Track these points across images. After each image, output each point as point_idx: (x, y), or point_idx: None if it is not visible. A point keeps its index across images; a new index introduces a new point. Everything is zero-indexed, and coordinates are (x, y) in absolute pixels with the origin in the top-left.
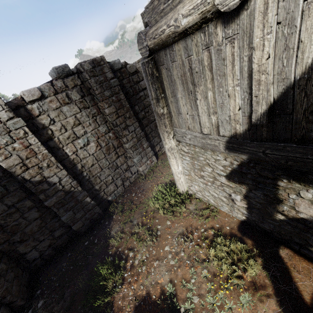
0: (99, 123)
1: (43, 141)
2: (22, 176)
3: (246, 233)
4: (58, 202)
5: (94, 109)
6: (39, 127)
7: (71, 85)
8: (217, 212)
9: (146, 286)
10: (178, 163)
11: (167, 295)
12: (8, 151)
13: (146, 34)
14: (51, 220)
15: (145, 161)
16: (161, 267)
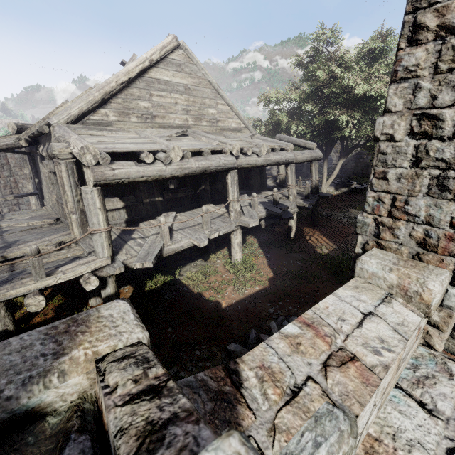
0: (5, 169)
1: None
2: None
3: None
4: None
5: (5, 161)
6: None
7: None
8: None
9: None
10: (33, 198)
11: None
12: None
13: None
14: None
15: None
16: None
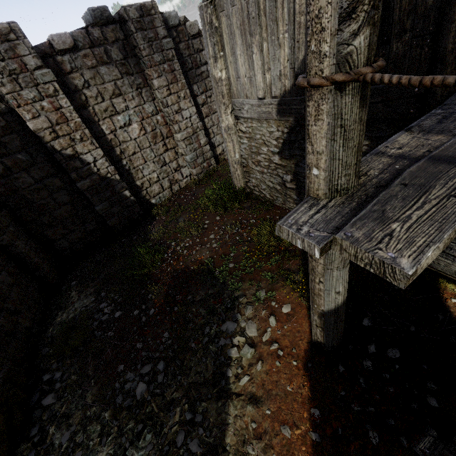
0: (144, 99)
1: (75, 108)
2: (51, 144)
3: None
4: (92, 187)
5: (139, 78)
6: (70, 88)
7: (111, 38)
8: (272, 206)
9: (186, 263)
10: (236, 149)
11: (205, 266)
12: (35, 110)
13: None
14: (83, 209)
15: (201, 163)
16: (203, 250)
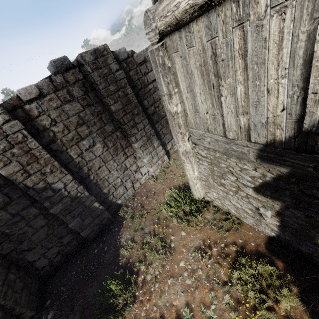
0: (104, 122)
1: (45, 144)
2: (24, 183)
3: (276, 252)
4: (64, 208)
5: (99, 106)
6: (39, 129)
7: (72, 80)
8: (240, 223)
9: (160, 307)
10: (194, 168)
11: None
12: (6, 158)
13: (155, 13)
14: (59, 227)
15: (156, 161)
16: (176, 286)
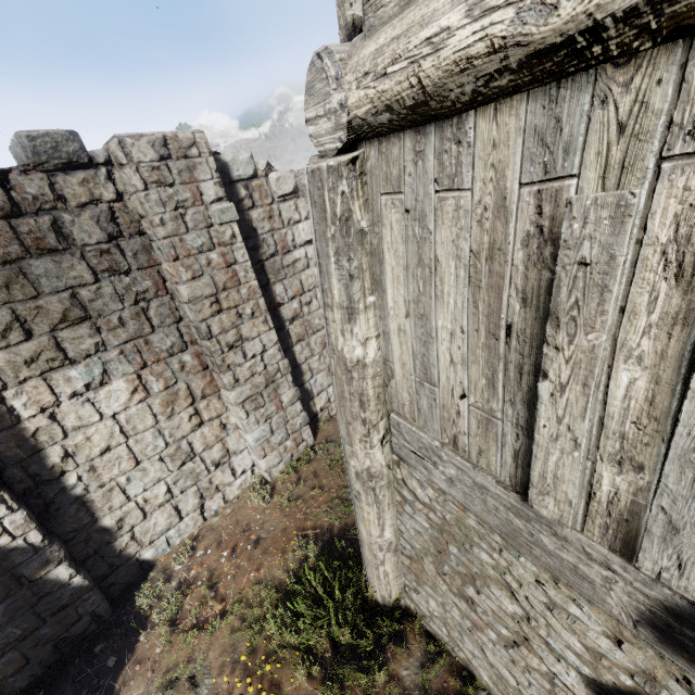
0: (153, 322)
1: None
2: None
3: None
4: None
5: (146, 280)
6: None
7: (77, 198)
8: None
9: None
10: (385, 519)
11: None
12: None
13: (346, 63)
14: None
15: (281, 441)
16: None
